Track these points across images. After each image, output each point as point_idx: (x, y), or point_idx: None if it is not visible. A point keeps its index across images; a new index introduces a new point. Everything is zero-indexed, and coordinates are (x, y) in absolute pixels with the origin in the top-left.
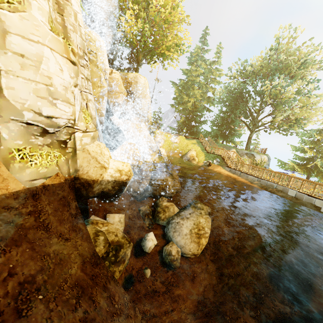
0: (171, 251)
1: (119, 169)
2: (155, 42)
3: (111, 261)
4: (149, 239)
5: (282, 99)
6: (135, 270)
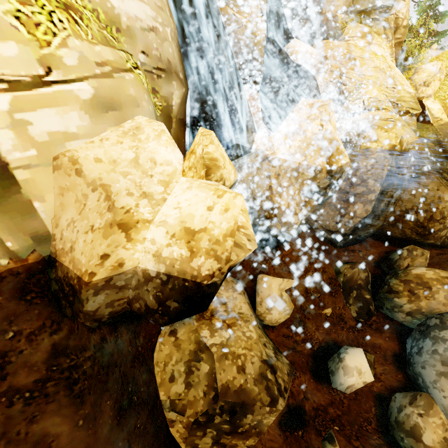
0: (421, 431)
1: (189, 227)
2: None
3: (221, 430)
4: (347, 371)
5: None
6: (309, 403)
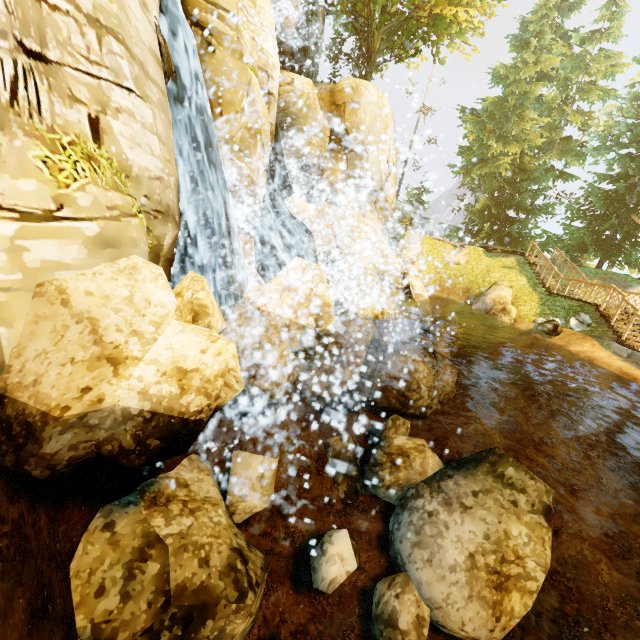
0: (398, 614)
1: (181, 367)
2: None
3: None
4: (330, 558)
5: None
6: (287, 628)
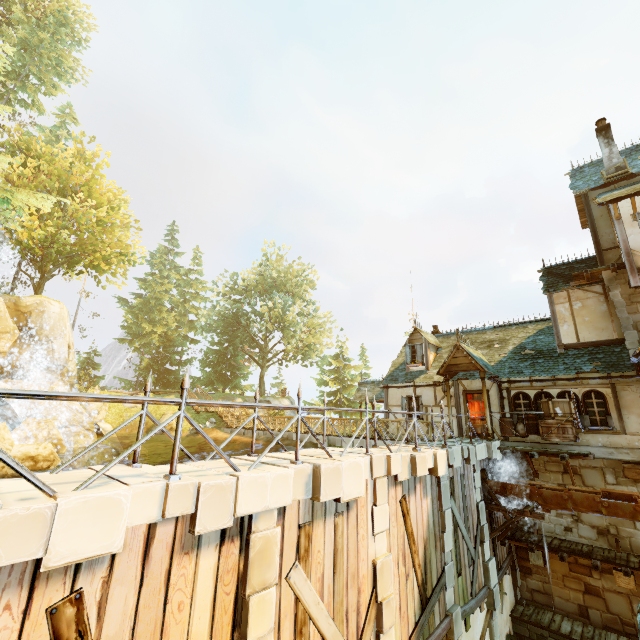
0: None
1: (35, 455)
2: (79, 247)
3: None
4: None
5: (287, 322)
6: None
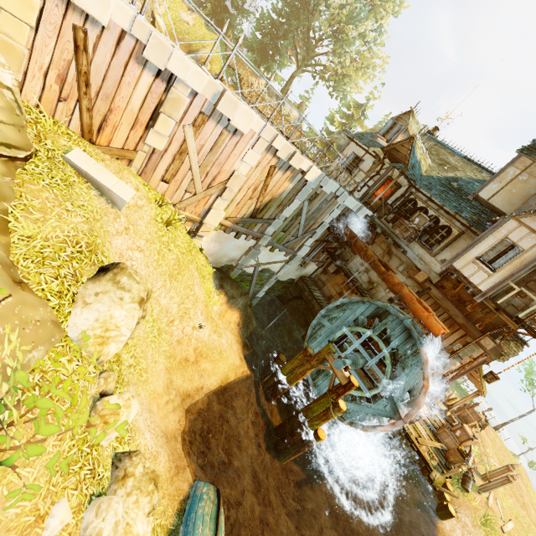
0: None
1: None
2: None
3: None
4: None
5: (344, 36)
6: None
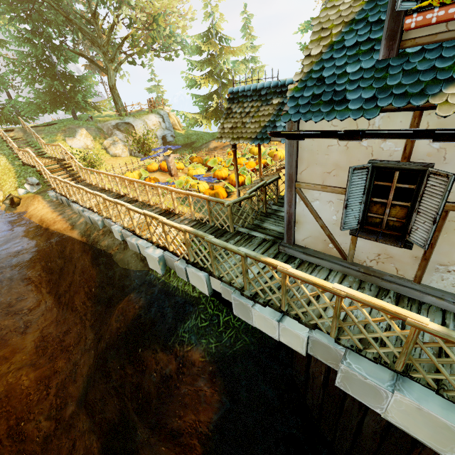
0: None
1: None
2: None
3: None
4: None
5: None
6: None
